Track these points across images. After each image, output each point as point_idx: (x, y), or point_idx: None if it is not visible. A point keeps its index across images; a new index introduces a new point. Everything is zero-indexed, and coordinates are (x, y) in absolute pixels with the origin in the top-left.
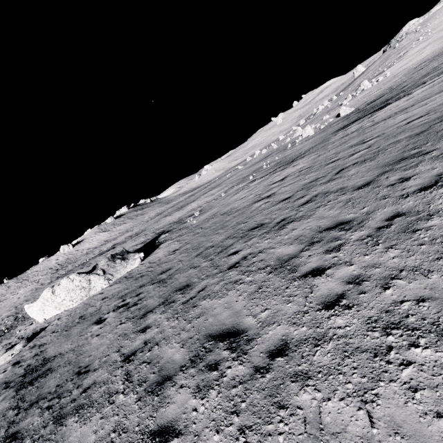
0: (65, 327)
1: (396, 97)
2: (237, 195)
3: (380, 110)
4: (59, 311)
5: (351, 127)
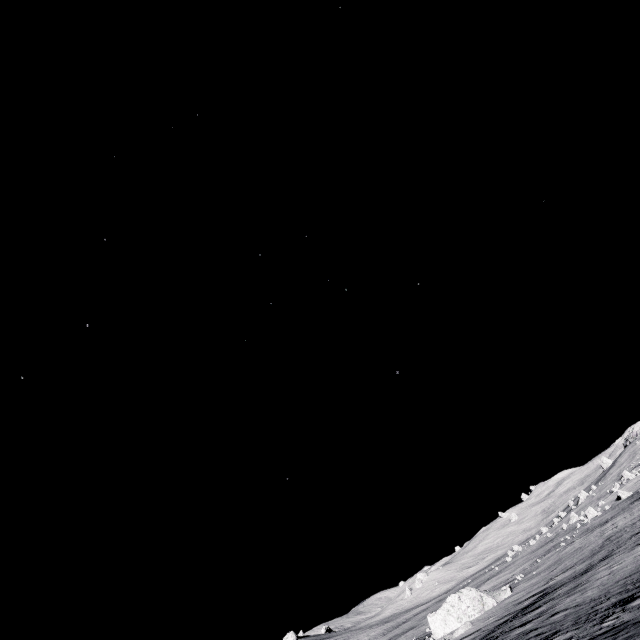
0: (505, 606)
1: None
2: (566, 549)
3: None
4: (460, 623)
5: None
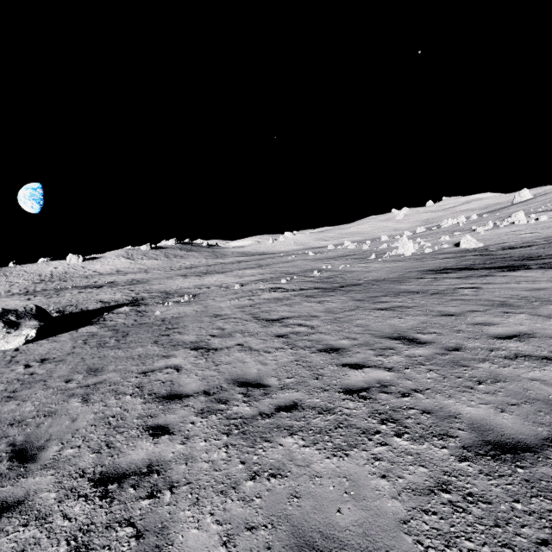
0: None
1: (545, 262)
2: (232, 302)
3: (506, 271)
4: None
5: (447, 277)
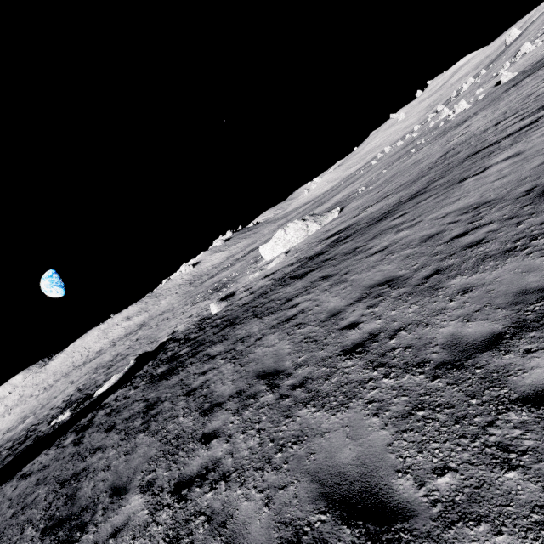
0: (317, 237)
1: None
2: (410, 160)
3: None
4: (285, 249)
5: (523, 81)
